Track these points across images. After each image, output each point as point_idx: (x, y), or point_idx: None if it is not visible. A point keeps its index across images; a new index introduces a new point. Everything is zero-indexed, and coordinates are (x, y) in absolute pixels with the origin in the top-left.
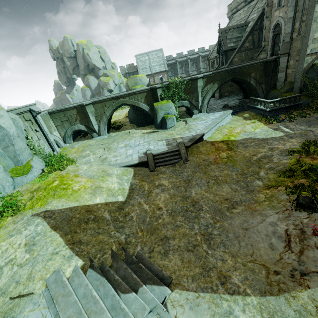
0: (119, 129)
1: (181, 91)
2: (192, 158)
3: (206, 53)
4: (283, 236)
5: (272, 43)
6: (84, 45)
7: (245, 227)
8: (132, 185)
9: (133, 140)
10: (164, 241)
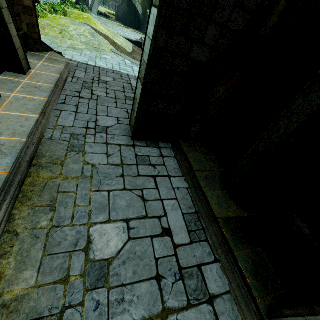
0: (107, 18)
1: None
2: None
3: None
4: None
5: None
6: None
7: None
8: (134, 49)
9: (126, 30)
10: None
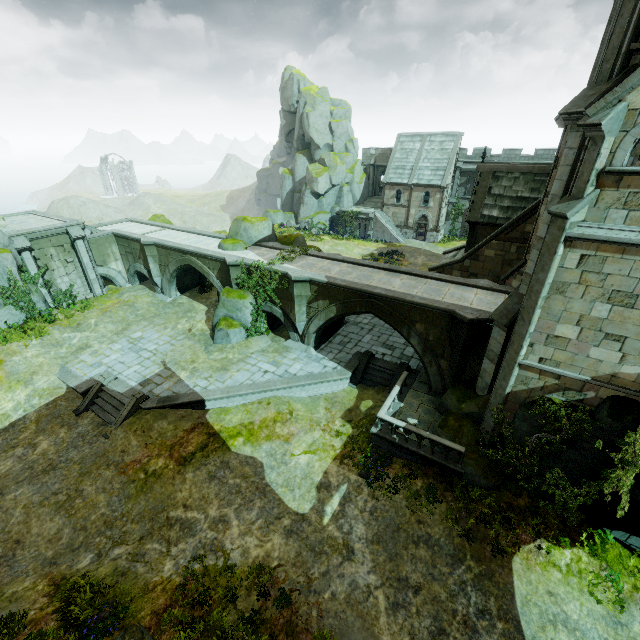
0: (202, 294)
1: (272, 288)
2: (121, 433)
3: None
4: None
5: None
6: (310, 97)
7: None
8: (23, 419)
9: (160, 334)
10: None
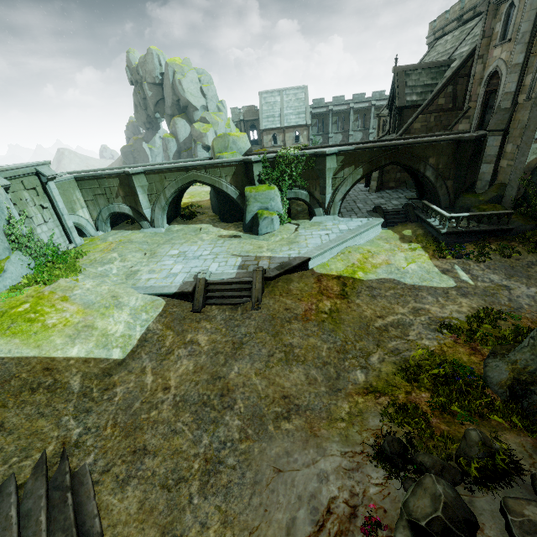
0: (190, 220)
1: (296, 173)
2: (269, 301)
3: (384, 102)
4: (320, 511)
5: (481, 106)
6: (177, 66)
7: (280, 466)
8: (149, 332)
9: (197, 246)
10: (136, 456)
